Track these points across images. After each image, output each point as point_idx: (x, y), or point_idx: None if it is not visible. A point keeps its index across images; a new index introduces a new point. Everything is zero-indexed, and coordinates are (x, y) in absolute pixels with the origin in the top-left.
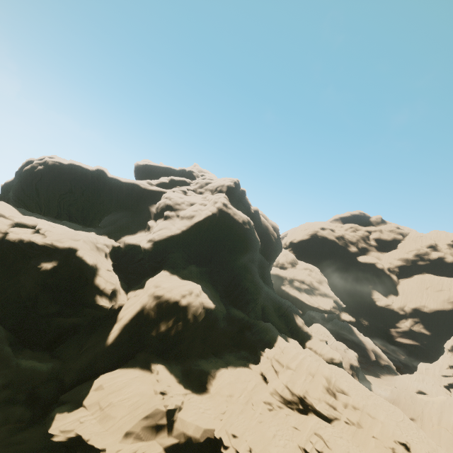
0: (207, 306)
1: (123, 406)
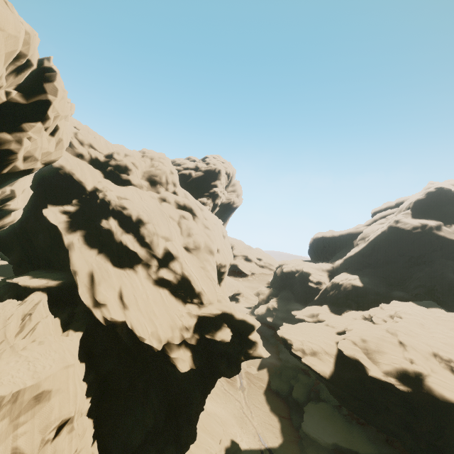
0: (354, 285)
1: (308, 311)
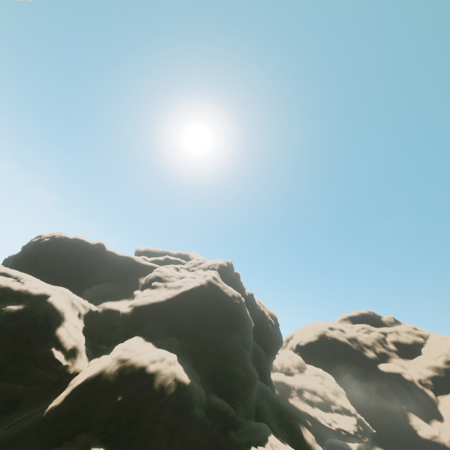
0: (179, 379)
1: None
